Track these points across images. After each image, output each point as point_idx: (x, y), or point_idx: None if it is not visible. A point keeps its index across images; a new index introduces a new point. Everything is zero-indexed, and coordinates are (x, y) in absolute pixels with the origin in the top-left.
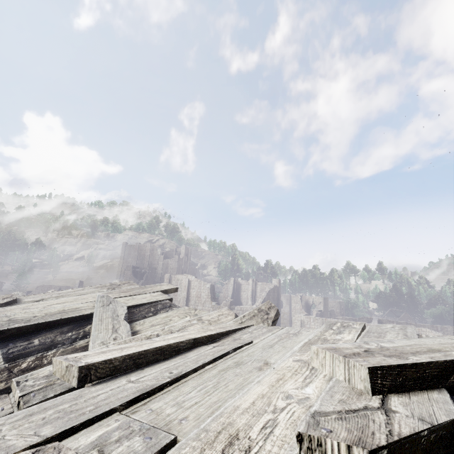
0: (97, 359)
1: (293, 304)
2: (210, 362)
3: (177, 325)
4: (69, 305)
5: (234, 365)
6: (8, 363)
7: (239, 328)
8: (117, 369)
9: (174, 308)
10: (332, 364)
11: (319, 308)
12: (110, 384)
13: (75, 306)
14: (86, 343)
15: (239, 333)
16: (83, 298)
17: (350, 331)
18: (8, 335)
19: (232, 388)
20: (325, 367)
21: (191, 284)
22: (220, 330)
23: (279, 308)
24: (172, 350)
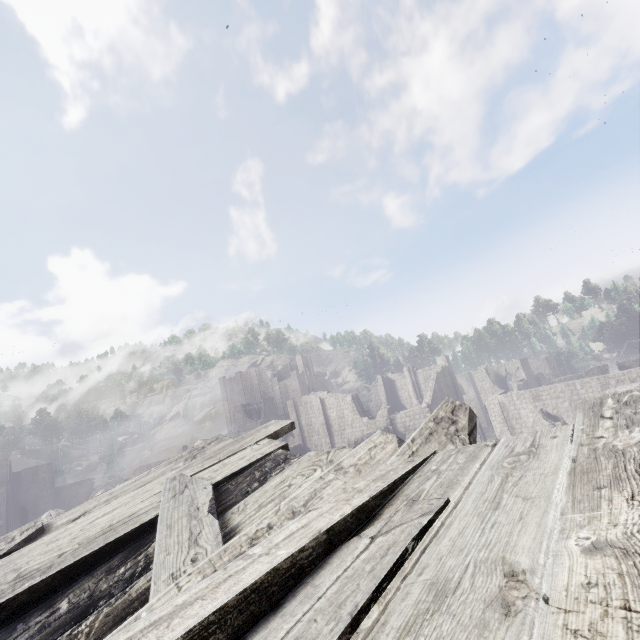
0: None
1: (478, 384)
2: (369, 604)
3: (301, 493)
4: (120, 512)
5: (430, 601)
6: None
7: (411, 468)
8: None
9: (293, 461)
10: None
11: (518, 376)
12: None
13: (130, 512)
14: (148, 582)
15: (415, 481)
16: (145, 490)
17: None
18: (14, 608)
19: None
20: None
21: (326, 404)
22: (377, 488)
23: (459, 396)
24: (284, 577)
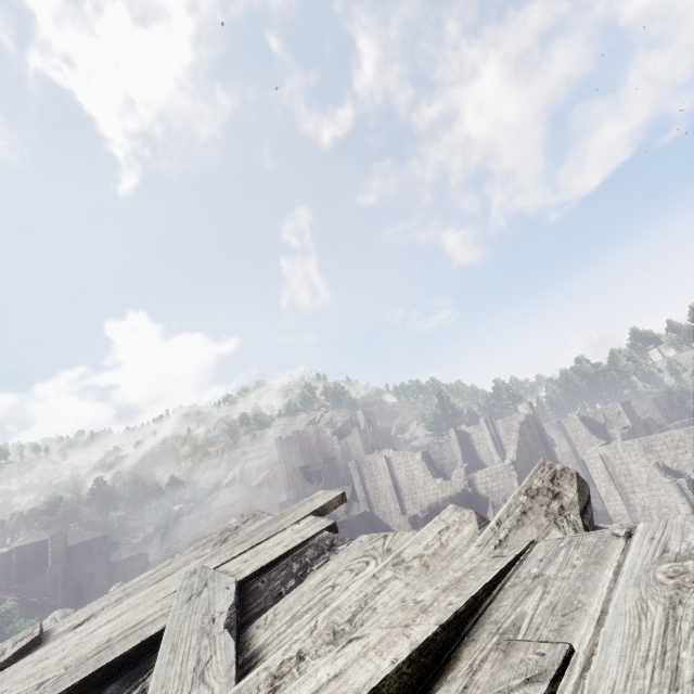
0: None
1: (571, 434)
2: None
3: (347, 601)
4: (124, 620)
5: None
6: None
7: (500, 570)
8: None
9: (341, 548)
10: None
11: (621, 423)
12: None
13: (135, 620)
14: None
15: (507, 595)
16: (161, 587)
17: None
18: None
19: None
20: None
21: (393, 463)
22: (450, 606)
23: (550, 449)
24: None
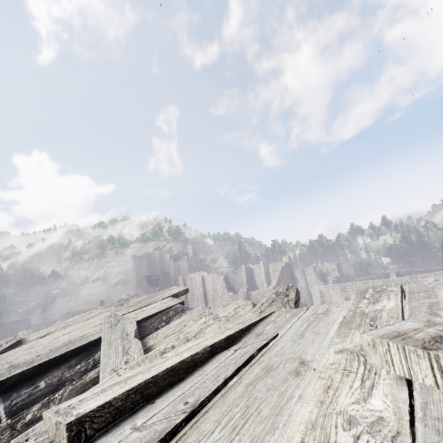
0: (92, 405)
1: (308, 277)
2: (233, 375)
3: (192, 330)
4: (75, 334)
5: (263, 373)
6: (10, 419)
7: (259, 319)
8: (120, 412)
9: (187, 312)
10: (405, 362)
11: (334, 274)
12: (110, 438)
13: (82, 334)
14: (96, 374)
15: (261, 326)
16: (90, 322)
17: (388, 296)
18: (10, 384)
19: (266, 414)
20: (392, 365)
21: (205, 280)
22: (239, 327)
23: (295, 283)
24: (187, 366)
